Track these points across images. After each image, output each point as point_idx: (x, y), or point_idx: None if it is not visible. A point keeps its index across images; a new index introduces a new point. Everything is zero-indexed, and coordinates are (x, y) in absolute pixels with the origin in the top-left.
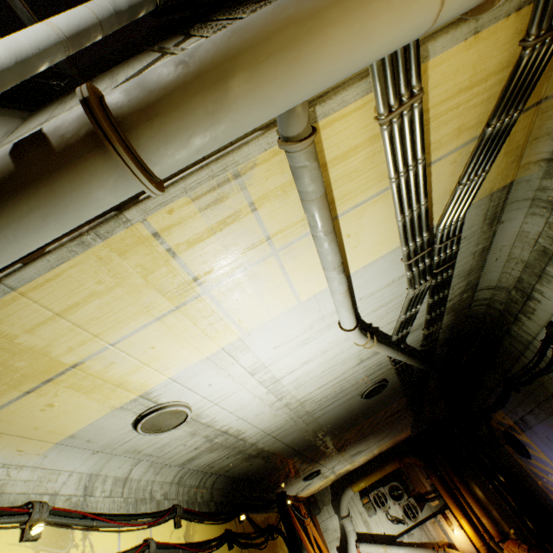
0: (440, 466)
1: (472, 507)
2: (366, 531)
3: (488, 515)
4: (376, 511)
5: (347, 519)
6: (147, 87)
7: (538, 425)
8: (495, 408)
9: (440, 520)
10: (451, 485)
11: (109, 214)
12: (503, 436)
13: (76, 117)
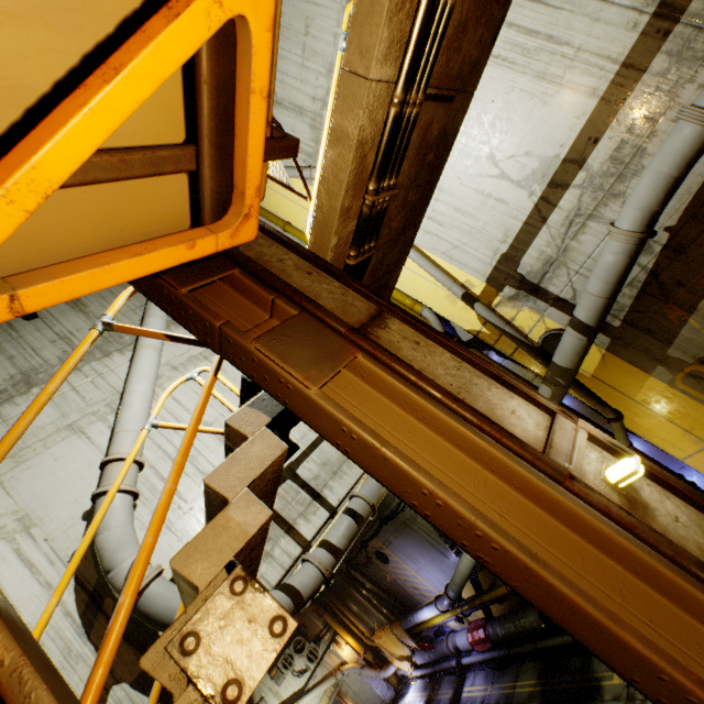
0: (329, 601)
1: (353, 621)
2: (279, 702)
3: (363, 621)
4: (284, 676)
5: (262, 702)
6: (378, 495)
7: (396, 540)
8: (373, 538)
9: (334, 648)
10: (339, 612)
11: (329, 521)
12: (375, 555)
13: (367, 507)
